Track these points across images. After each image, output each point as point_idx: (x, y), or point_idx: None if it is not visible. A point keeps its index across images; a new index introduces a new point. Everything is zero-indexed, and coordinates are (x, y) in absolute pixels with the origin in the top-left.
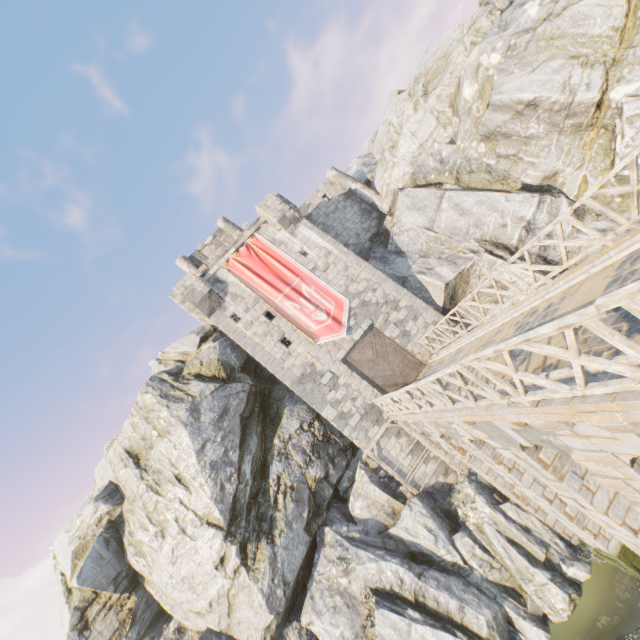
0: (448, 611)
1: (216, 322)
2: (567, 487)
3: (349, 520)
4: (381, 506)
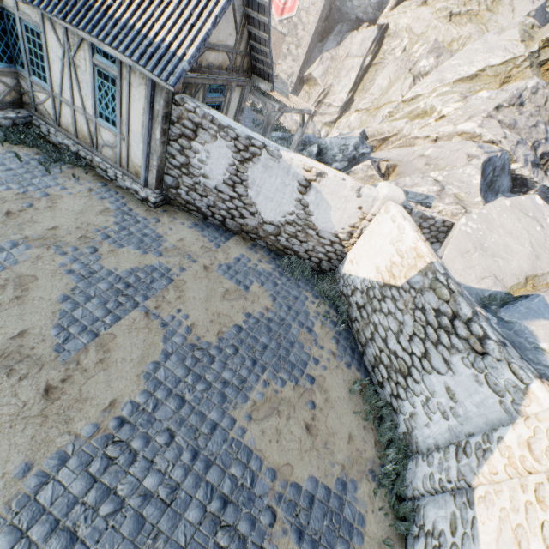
0: None
1: None
2: None
3: None
4: None
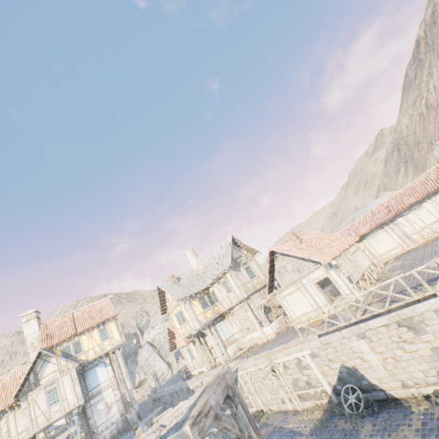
0: None
1: None
2: None
3: None
4: None
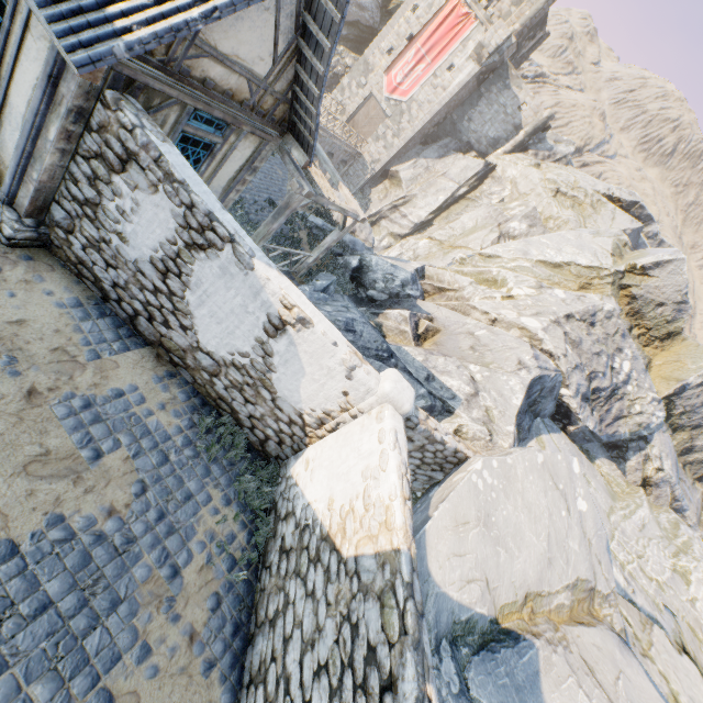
0: None
1: None
2: None
3: None
4: None
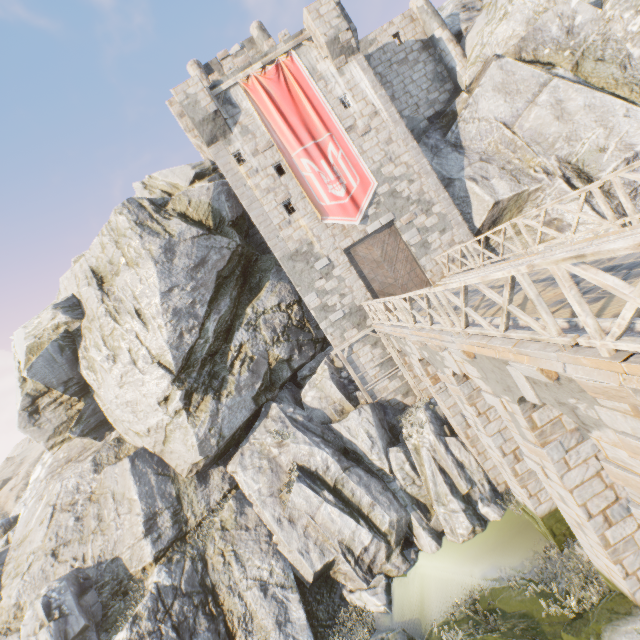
0: (360, 503)
1: (215, 155)
2: (545, 455)
3: (298, 404)
4: (332, 402)
